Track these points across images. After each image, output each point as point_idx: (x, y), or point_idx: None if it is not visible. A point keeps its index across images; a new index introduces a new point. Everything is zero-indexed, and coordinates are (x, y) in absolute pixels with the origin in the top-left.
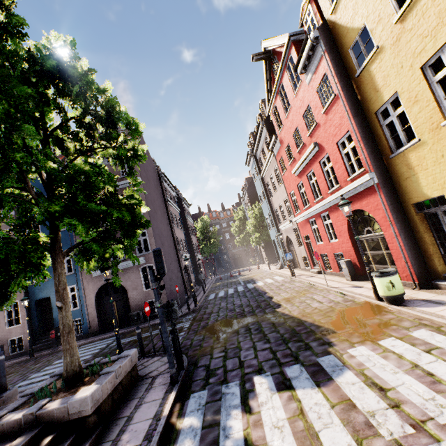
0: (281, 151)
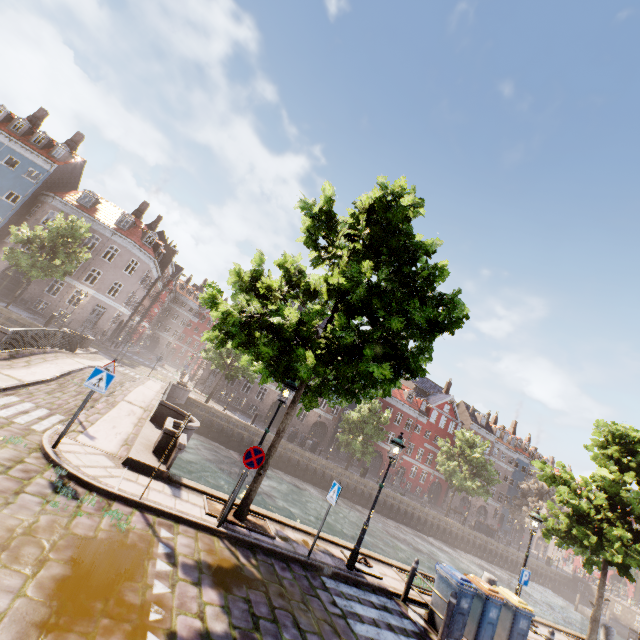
0: None
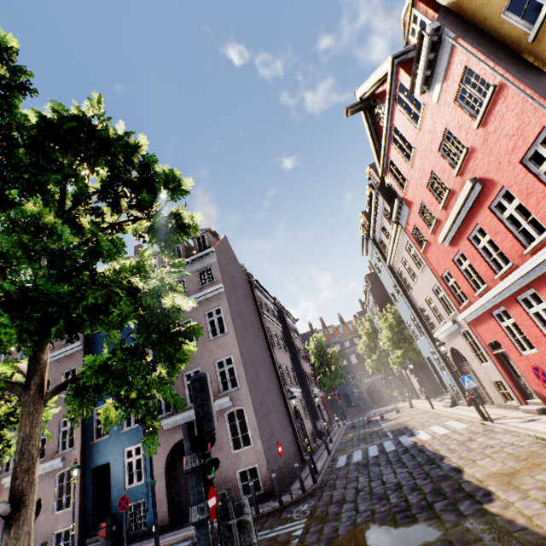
0: (411, 218)
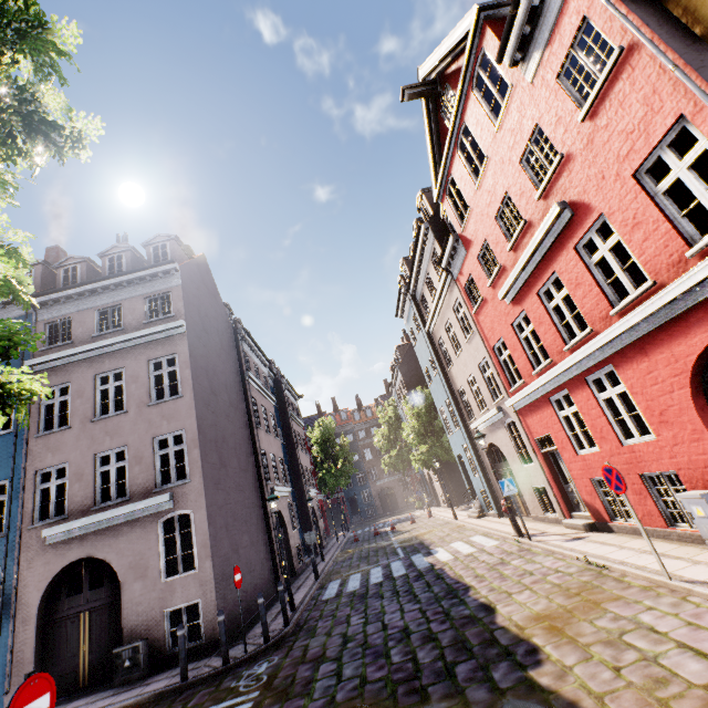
0: (467, 264)
